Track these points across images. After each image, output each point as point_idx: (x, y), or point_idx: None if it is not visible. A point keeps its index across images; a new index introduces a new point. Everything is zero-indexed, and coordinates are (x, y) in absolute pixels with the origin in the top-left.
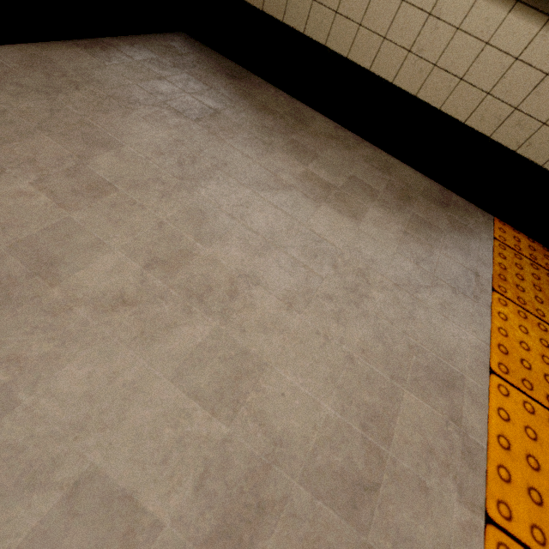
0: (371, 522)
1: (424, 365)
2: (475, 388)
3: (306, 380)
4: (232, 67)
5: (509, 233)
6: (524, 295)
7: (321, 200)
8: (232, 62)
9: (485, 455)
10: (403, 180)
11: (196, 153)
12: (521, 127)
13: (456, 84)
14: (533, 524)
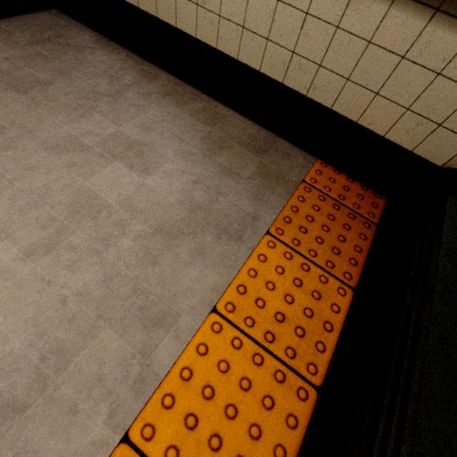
0: (4, 436)
1: (140, 306)
2: (186, 325)
3: (8, 320)
4: (91, 36)
5: (326, 175)
6: (304, 236)
7: (117, 157)
8: (93, 31)
9: (158, 384)
10: (226, 130)
11: (7, 124)
12: (303, 71)
13: (241, 33)
14: (172, 445)
